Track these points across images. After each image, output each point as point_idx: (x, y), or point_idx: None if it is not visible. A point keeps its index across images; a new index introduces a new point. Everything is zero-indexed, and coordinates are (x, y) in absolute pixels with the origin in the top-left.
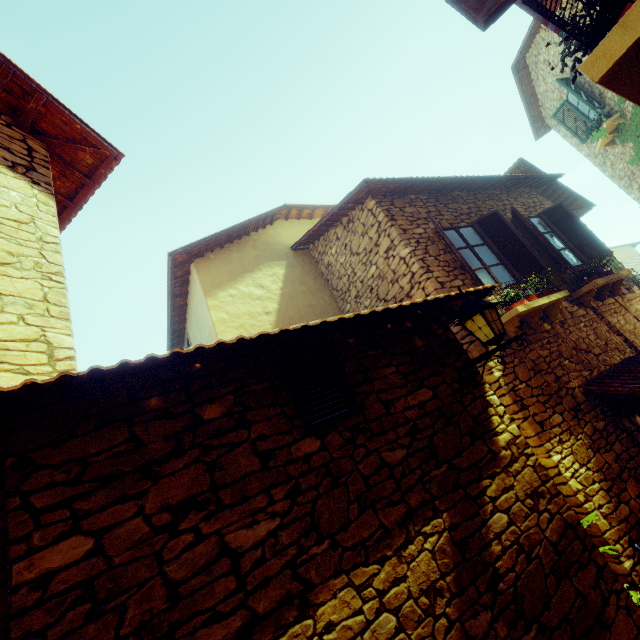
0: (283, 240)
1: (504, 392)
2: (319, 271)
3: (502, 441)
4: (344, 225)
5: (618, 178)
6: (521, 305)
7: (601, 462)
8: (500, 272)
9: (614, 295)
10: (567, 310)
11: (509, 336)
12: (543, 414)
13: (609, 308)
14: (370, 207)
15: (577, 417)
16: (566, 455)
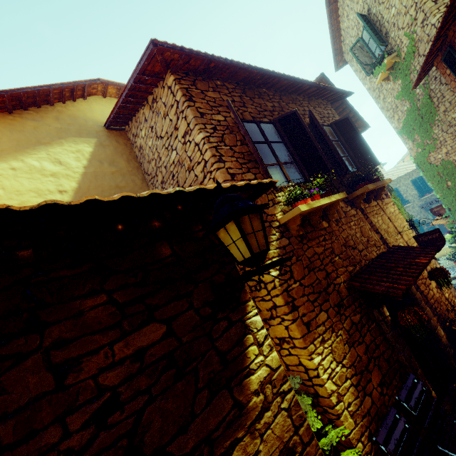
0: (96, 117)
1: (278, 293)
2: (134, 154)
3: (255, 382)
4: (150, 105)
5: (386, 110)
6: (304, 204)
7: (354, 356)
8: (292, 170)
9: (377, 199)
10: (342, 210)
11: (291, 233)
12: (311, 313)
13: (373, 210)
14: (169, 84)
15: (340, 313)
16: (326, 355)
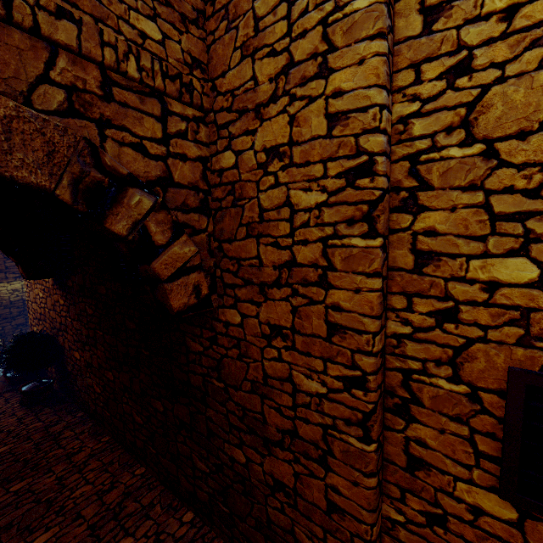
0: None
1: None
2: None
3: None
4: None
5: None
6: None
7: None
8: None
9: None
10: None
11: None
12: None
13: None
14: None
15: None
16: None
